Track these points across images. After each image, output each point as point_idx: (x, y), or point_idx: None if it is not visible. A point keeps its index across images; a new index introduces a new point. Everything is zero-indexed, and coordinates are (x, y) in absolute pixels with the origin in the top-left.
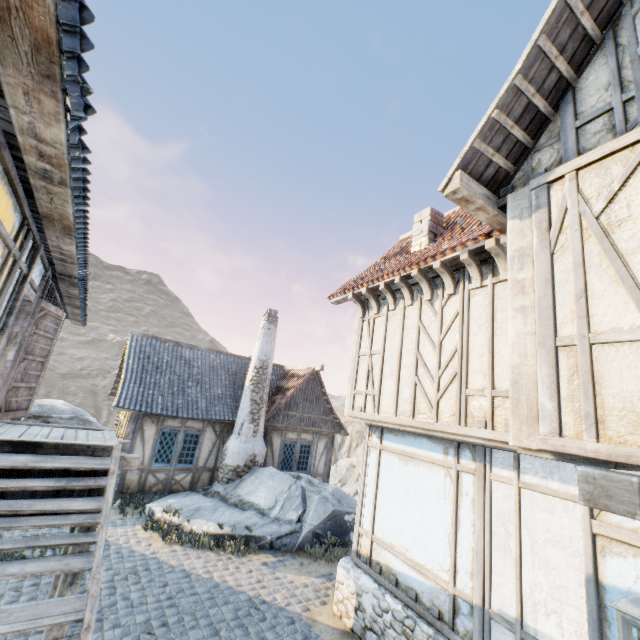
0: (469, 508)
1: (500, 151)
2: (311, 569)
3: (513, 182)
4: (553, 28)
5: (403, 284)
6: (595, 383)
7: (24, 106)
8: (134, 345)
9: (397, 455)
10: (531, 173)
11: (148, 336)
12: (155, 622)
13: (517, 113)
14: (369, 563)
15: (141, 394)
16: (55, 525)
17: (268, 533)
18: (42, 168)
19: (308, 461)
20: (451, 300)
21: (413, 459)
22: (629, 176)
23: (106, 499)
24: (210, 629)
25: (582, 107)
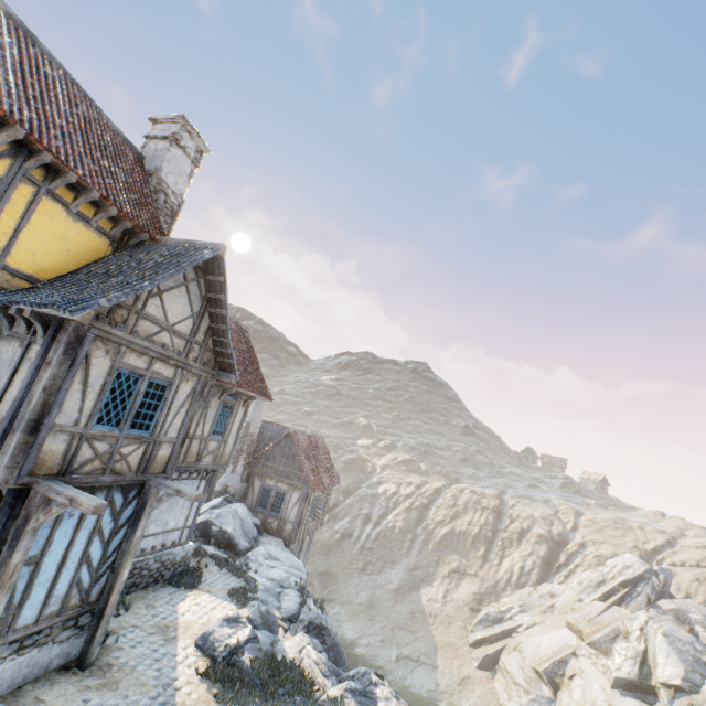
0: None
1: None
2: None
3: None
4: None
5: None
6: None
7: None
8: None
9: None
10: None
11: None
12: None
13: None
14: None
15: None
16: None
17: None
18: None
19: (281, 506)
20: None
21: None
22: None
23: None
24: None
25: None
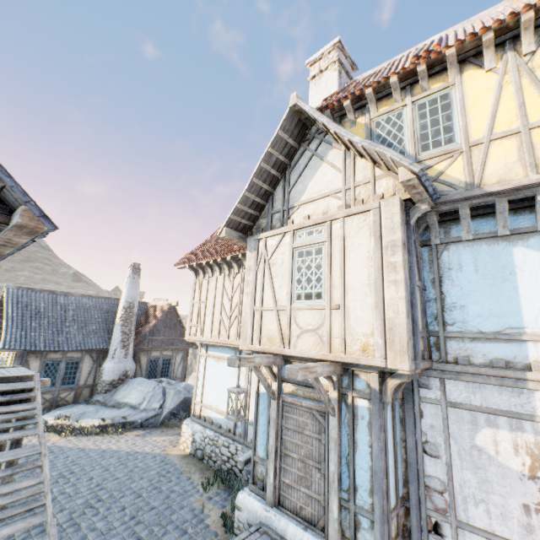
0: (243, 379)
1: (245, 218)
2: (169, 433)
3: (253, 230)
4: (259, 174)
5: (215, 264)
6: (262, 325)
7: (11, 236)
8: (11, 297)
9: (214, 358)
10: (258, 228)
11: (23, 288)
12: (66, 473)
13: (249, 204)
14: (200, 418)
15: (24, 337)
16: (12, 417)
17: (139, 418)
18: (3, 244)
19: (169, 370)
20: (237, 276)
21: (222, 359)
22: (277, 247)
23: (38, 402)
24: (103, 469)
25: (275, 205)
